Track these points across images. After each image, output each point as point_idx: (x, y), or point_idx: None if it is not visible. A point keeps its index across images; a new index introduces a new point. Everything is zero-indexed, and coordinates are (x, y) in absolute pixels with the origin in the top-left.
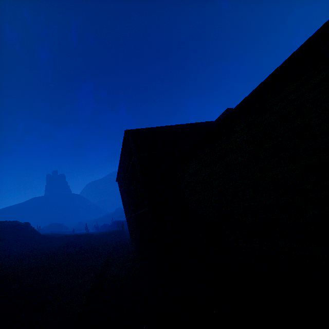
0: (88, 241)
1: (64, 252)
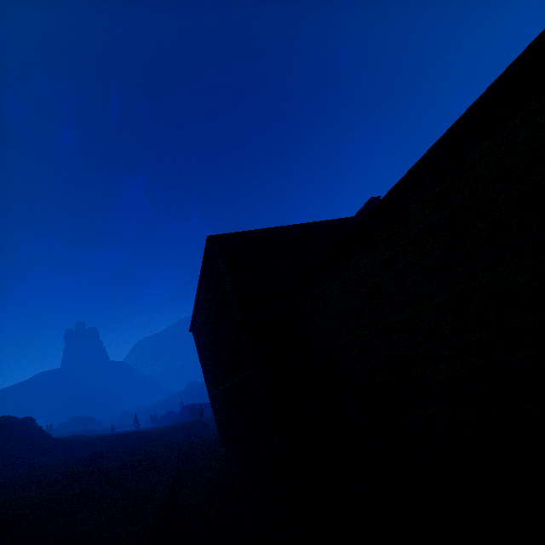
0: (140, 444)
1: (96, 469)
